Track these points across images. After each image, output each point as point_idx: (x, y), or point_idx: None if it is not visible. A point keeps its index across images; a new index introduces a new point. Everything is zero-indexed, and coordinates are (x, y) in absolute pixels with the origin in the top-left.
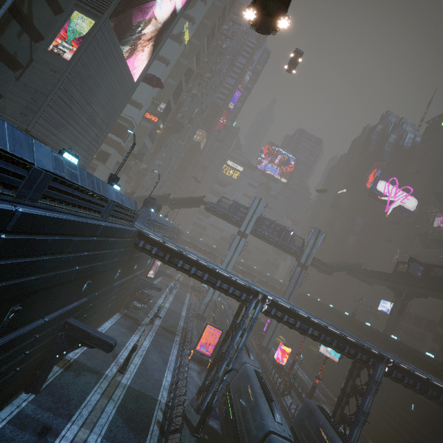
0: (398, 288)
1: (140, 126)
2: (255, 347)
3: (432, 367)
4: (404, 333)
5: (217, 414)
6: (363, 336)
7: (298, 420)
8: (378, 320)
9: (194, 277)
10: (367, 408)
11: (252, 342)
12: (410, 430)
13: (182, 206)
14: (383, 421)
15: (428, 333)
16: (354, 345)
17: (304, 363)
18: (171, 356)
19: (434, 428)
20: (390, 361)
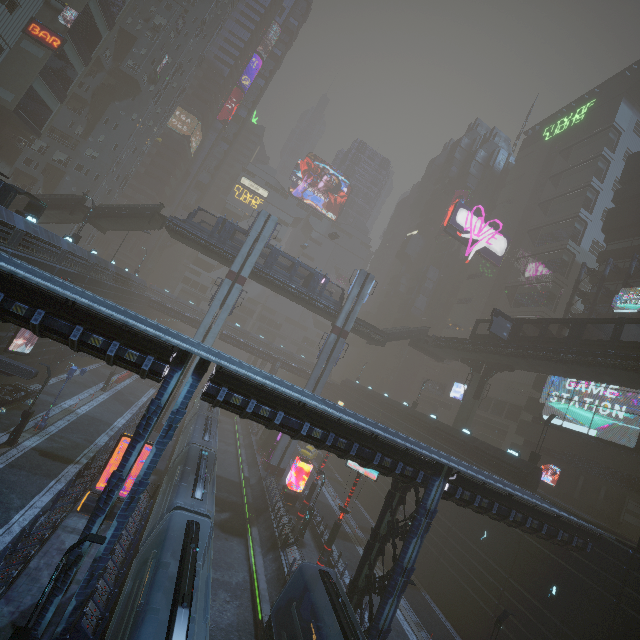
0: (476, 361)
1: (18, 50)
2: (260, 467)
3: (515, 471)
4: (481, 426)
5: (83, 634)
6: (425, 434)
7: (284, 604)
8: (449, 412)
9: (9, 319)
10: (411, 561)
11: (258, 460)
12: (479, 570)
13: (120, 224)
14: (444, 559)
15: (511, 423)
16: (392, 450)
17: (342, 483)
18: (24, 510)
19: (513, 563)
20: (455, 471)
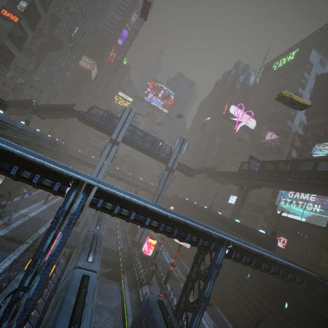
0: (241, 184)
1: None
2: (129, 242)
3: (263, 241)
4: (245, 217)
5: None
6: (216, 222)
7: (138, 319)
8: (228, 210)
9: None
10: (208, 293)
11: (128, 238)
12: (246, 295)
13: (52, 115)
14: (227, 289)
15: (260, 216)
16: (196, 232)
17: (173, 250)
18: None
19: (264, 291)
20: (231, 242)
